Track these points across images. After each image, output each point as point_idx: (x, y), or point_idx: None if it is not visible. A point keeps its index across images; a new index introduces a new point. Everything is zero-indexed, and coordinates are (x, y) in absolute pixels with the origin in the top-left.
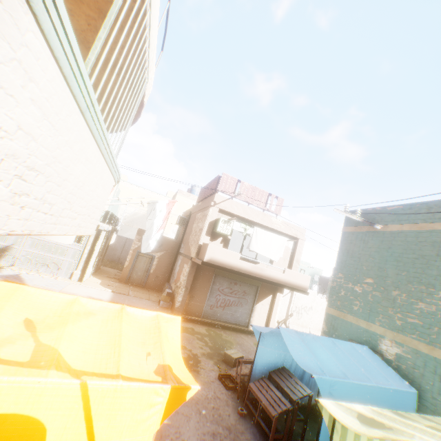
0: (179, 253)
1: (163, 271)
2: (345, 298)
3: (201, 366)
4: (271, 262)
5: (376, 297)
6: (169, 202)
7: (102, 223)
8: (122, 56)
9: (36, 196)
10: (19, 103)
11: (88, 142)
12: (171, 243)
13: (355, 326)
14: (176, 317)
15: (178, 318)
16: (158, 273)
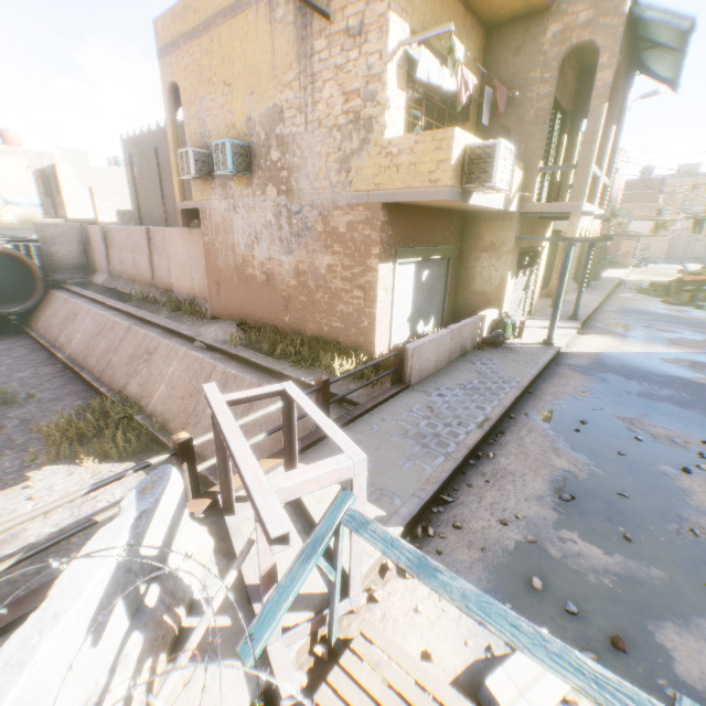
0: None
1: None
2: None
3: None
4: None
5: None
6: None
7: None
8: None
9: None
10: None
11: None
12: None
13: None
14: None
15: None
16: None
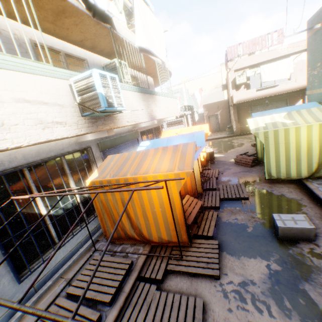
0: (229, 106)
1: (225, 119)
2: (311, 81)
3: (244, 145)
4: (289, 79)
5: (320, 72)
6: (199, 90)
7: (185, 112)
8: (162, 80)
9: (166, 112)
10: (161, 103)
11: (167, 99)
12: (223, 103)
13: (315, 94)
14: (206, 124)
15: (207, 124)
16: (223, 121)
